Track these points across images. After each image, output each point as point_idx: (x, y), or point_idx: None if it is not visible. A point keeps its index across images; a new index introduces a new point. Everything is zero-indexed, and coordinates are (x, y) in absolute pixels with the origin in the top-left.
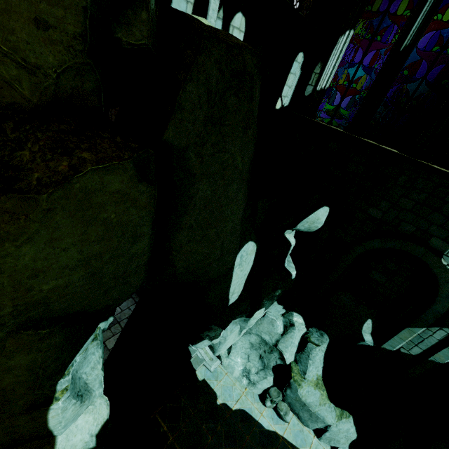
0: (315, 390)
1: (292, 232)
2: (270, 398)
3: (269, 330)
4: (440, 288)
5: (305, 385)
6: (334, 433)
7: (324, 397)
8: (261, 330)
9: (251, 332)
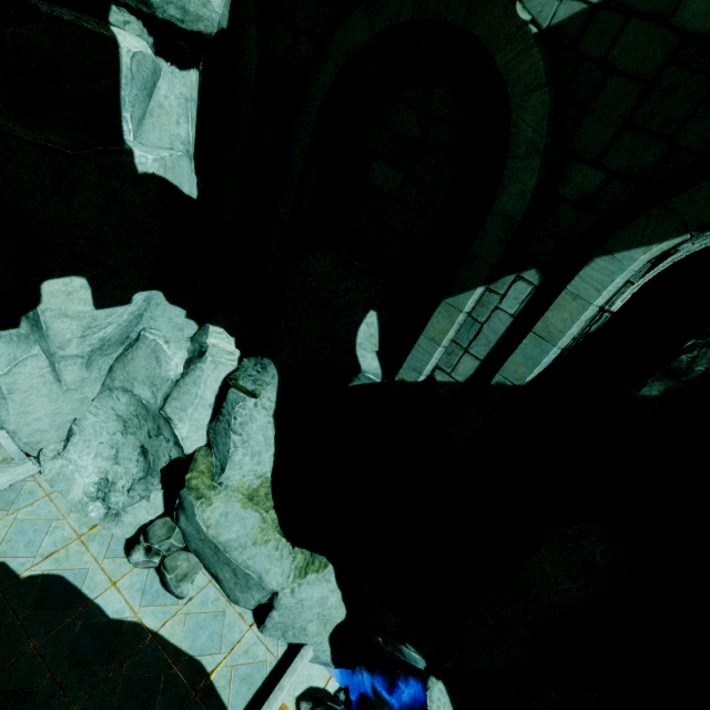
0: (245, 509)
1: (182, 77)
2: (145, 544)
3: (149, 374)
4: (515, 124)
5: (219, 499)
6: (292, 612)
7: (267, 525)
8: (133, 375)
9: (113, 386)
